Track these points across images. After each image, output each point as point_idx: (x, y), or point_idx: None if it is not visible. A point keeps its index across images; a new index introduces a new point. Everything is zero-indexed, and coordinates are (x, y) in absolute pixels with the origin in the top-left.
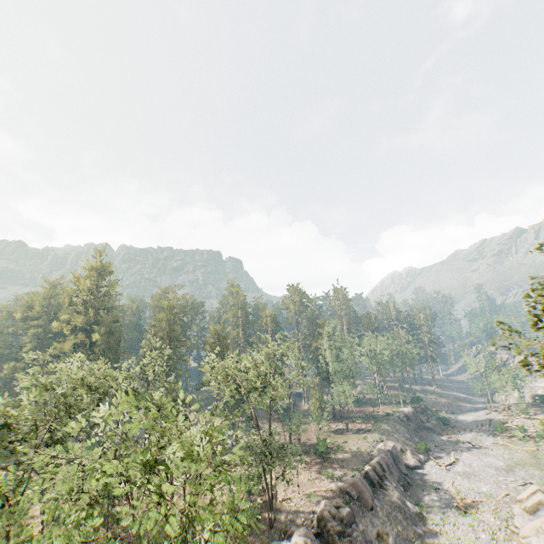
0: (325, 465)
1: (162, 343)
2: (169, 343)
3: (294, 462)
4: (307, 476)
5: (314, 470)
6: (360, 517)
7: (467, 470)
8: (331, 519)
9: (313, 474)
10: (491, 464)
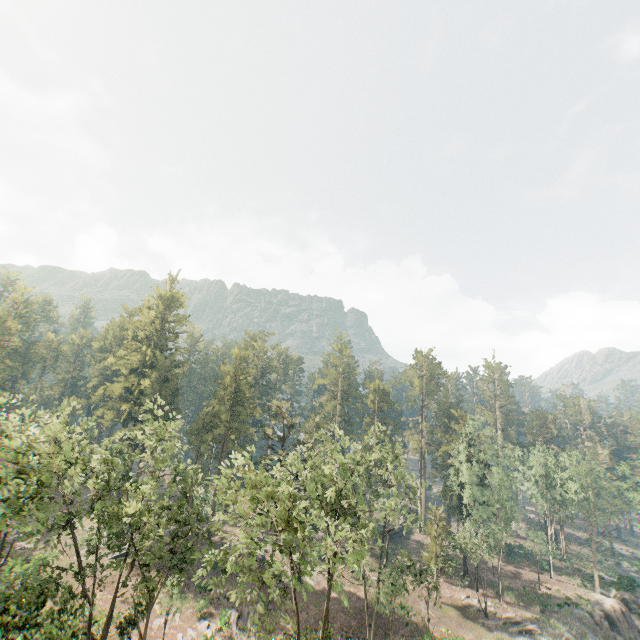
0: None
1: (220, 406)
2: (232, 407)
3: None
4: None
5: None
6: None
7: None
8: None
9: None
10: None
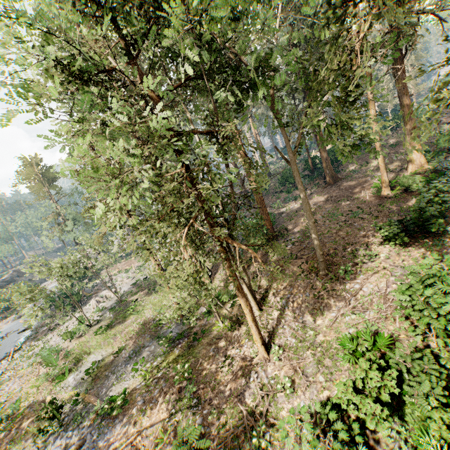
0: None
1: None
2: None
3: None
4: None
5: None
6: (20, 279)
7: None
8: (1, 283)
9: None
10: None
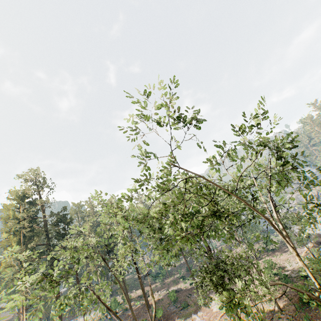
0: (279, 250)
1: None
2: None
3: (261, 260)
4: (283, 255)
5: (280, 253)
6: None
7: (318, 231)
8: None
9: (284, 254)
10: (320, 226)
